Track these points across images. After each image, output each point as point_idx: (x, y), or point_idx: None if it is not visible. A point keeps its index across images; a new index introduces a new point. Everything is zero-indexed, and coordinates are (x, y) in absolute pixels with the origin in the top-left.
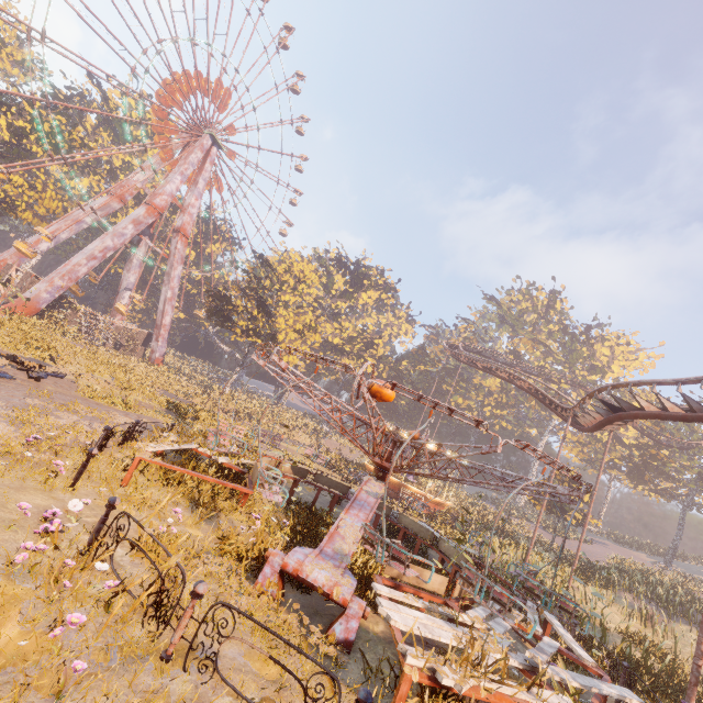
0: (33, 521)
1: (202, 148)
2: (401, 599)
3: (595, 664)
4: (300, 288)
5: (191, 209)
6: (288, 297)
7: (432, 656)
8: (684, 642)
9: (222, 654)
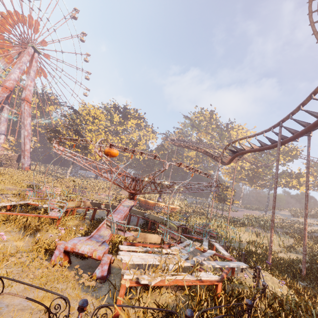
0: None
1: (29, 54)
2: (134, 249)
3: (230, 255)
4: (96, 122)
5: (29, 87)
6: (90, 127)
7: (139, 272)
8: None
9: (11, 304)
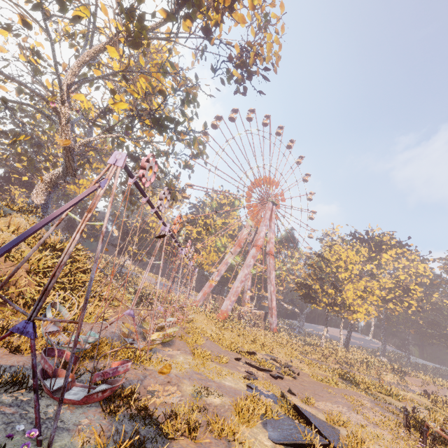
0: None
1: (269, 209)
2: None
3: None
4: (349, 267)
5: (271, 240)
6: (343, 274)
7: None
8: None
9: None
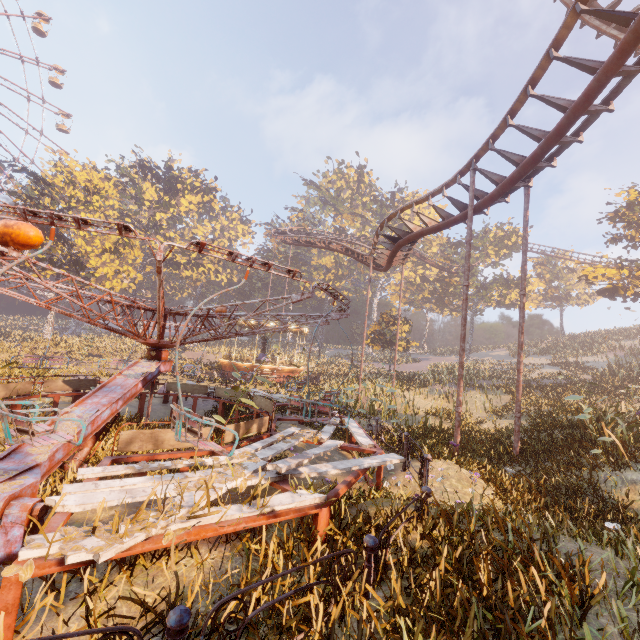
0: None
1: None
2: (121, 472)
3: (372, 444)
4: (94, 201)
5: None
6: (83, 214)
7: (84, 530)
8: (473, 402)
9: None
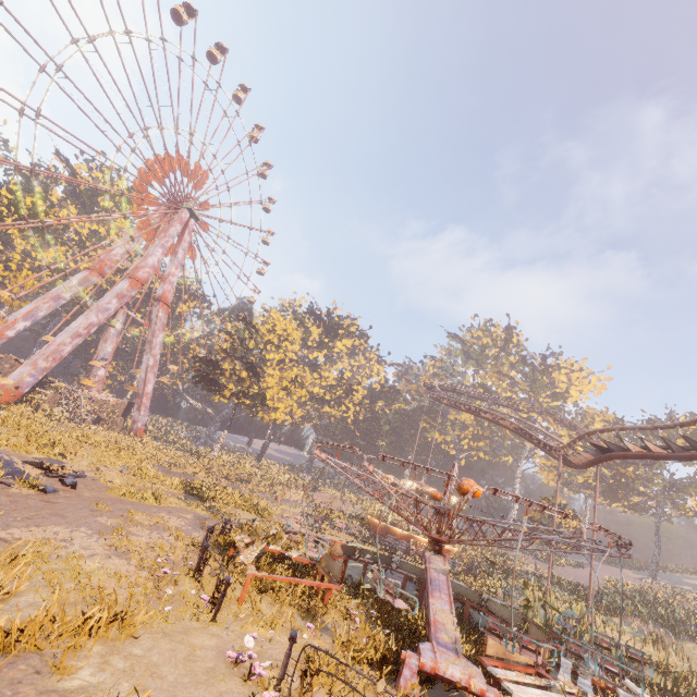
0: (223, 665)
1: (181, 221)
2: (515, 678)
3: None
4: (283, 345)
5: (172, 277)
6: (272, 355)
7: None
8: (695, 660)
9: None
